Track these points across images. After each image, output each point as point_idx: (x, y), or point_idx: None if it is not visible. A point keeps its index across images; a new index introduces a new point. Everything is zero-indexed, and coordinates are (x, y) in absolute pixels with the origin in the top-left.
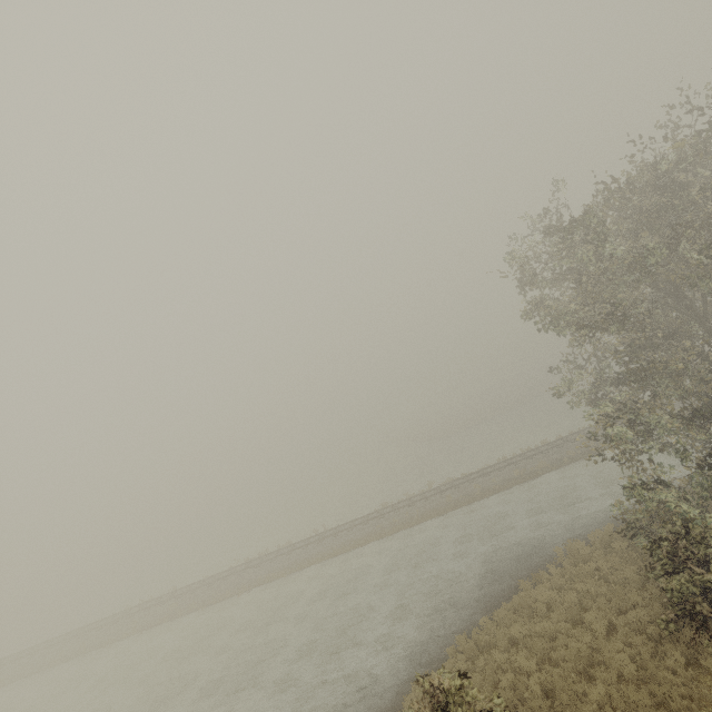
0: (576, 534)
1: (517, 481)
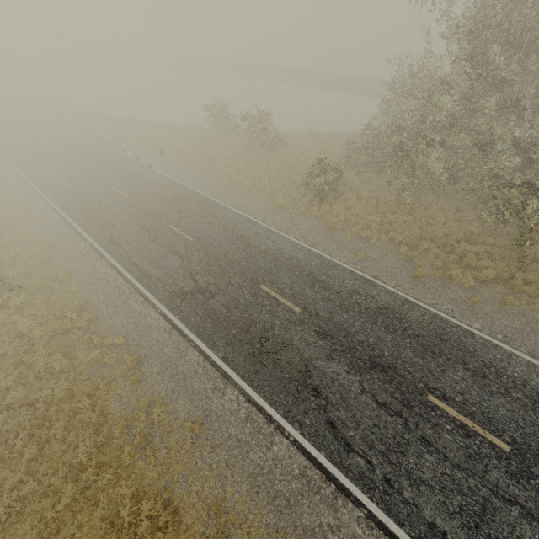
0: None
1: None
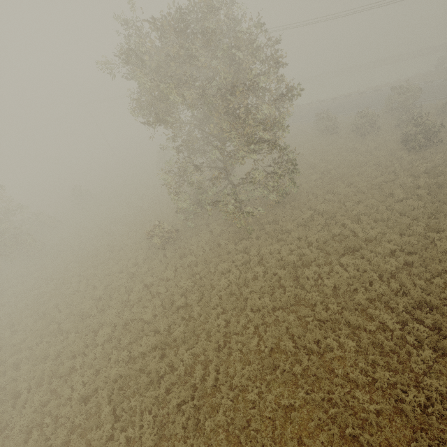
0: None
1: None
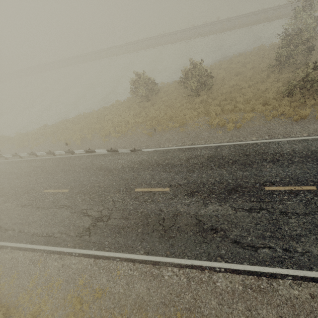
0: (266, 45)
1: (260, 22)
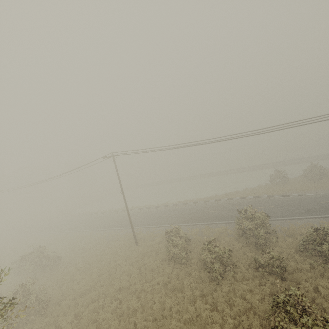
0: None
1: None
